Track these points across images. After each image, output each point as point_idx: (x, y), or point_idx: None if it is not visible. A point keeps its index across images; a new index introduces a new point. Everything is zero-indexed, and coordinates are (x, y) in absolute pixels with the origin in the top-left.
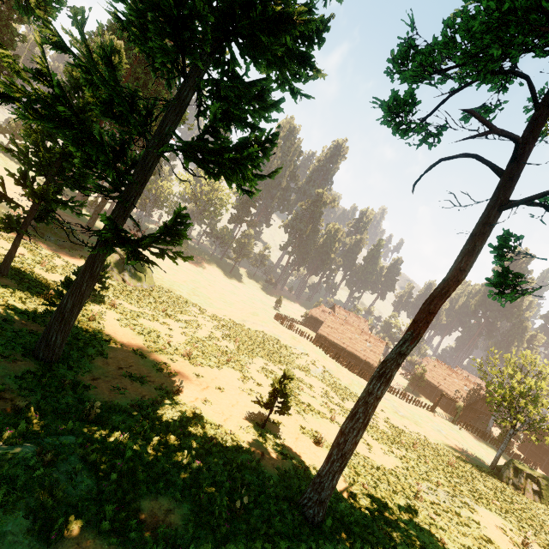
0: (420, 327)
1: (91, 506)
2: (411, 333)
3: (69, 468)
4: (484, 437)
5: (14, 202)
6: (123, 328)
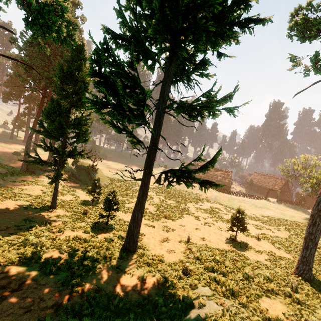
0: None
1: (258, 319)
2: None
3: (230, 305)
4: (292, 203)
5: (48, 162)
6: (127, 214)
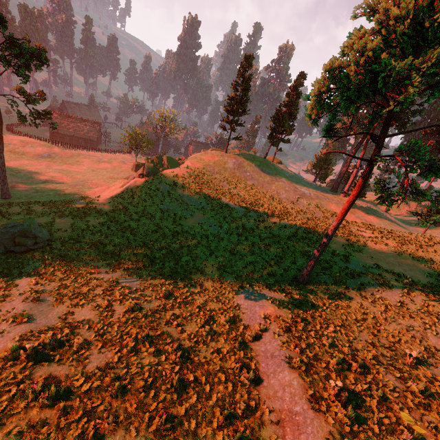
0: None
1: None
2: None
3: None
4: None
5: None
6: None
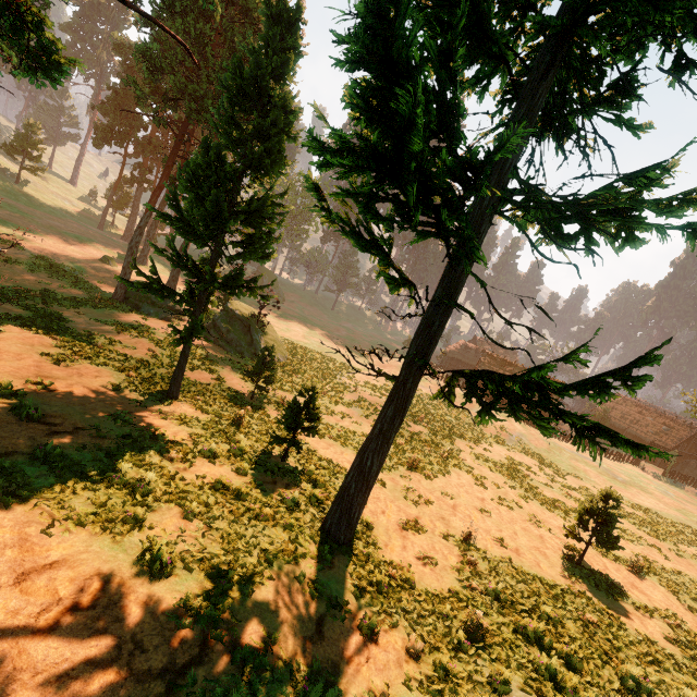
0: None
1: None
2: None
3: None
4: None
5: (175, 293)
6: (324, 441)
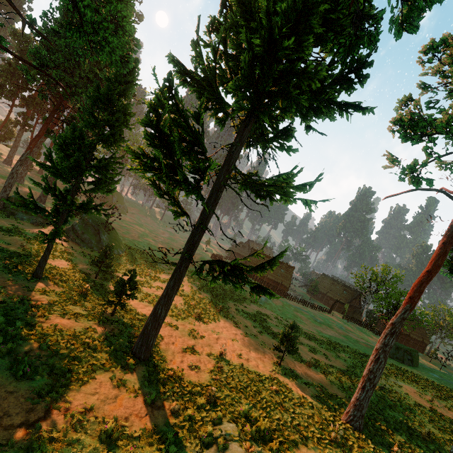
0: (415, 301)
1: None
2: (410, 305)
3: (257, 451)
4: (360, 324)
5: (45, 210)
6: (142, 303)
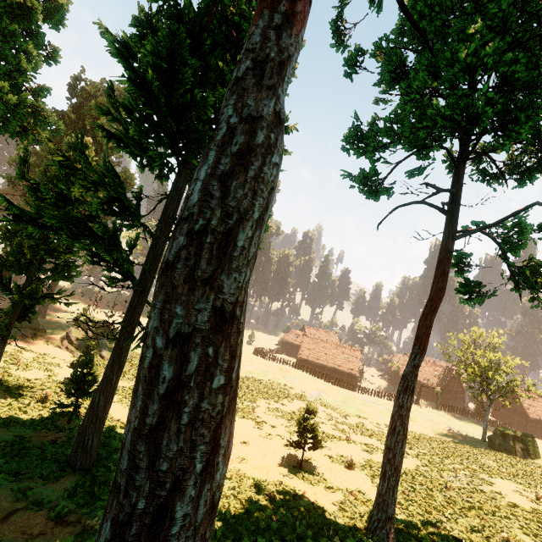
0: (424, 340)
1: None
2: (418, 347)
3: None
4: (465, 414)
5: None
6: (127, 409)
